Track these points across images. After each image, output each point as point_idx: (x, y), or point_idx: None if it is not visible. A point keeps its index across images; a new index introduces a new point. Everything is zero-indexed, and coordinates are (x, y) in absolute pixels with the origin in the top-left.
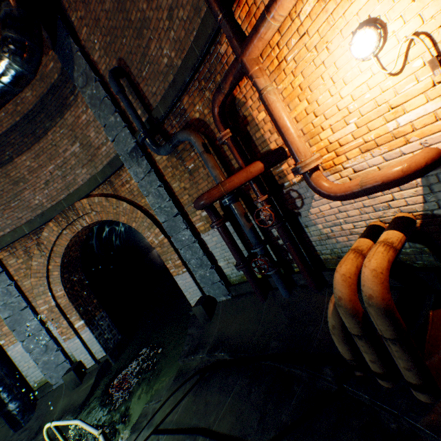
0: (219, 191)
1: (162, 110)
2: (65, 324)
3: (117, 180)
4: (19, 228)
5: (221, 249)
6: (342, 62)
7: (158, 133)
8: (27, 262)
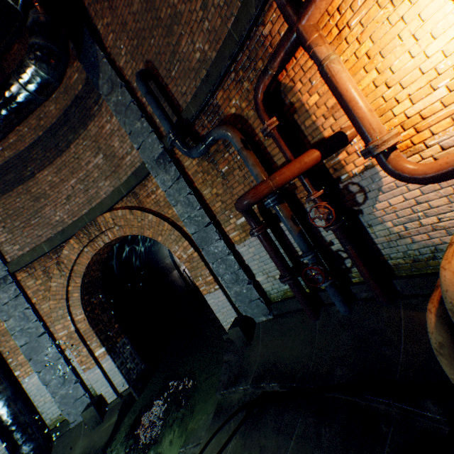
0: (268, 187)
1: (193, 109)
2: (84, 351)
3: (142, 191)
4: (39, 246)
5: (259, 261)
6: (431, 11)
7: (188, 136)
8: (46, 283)
